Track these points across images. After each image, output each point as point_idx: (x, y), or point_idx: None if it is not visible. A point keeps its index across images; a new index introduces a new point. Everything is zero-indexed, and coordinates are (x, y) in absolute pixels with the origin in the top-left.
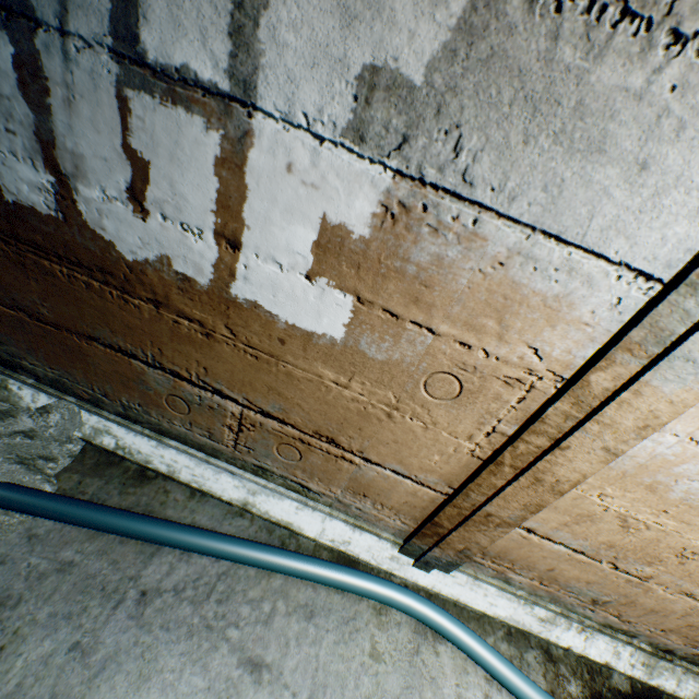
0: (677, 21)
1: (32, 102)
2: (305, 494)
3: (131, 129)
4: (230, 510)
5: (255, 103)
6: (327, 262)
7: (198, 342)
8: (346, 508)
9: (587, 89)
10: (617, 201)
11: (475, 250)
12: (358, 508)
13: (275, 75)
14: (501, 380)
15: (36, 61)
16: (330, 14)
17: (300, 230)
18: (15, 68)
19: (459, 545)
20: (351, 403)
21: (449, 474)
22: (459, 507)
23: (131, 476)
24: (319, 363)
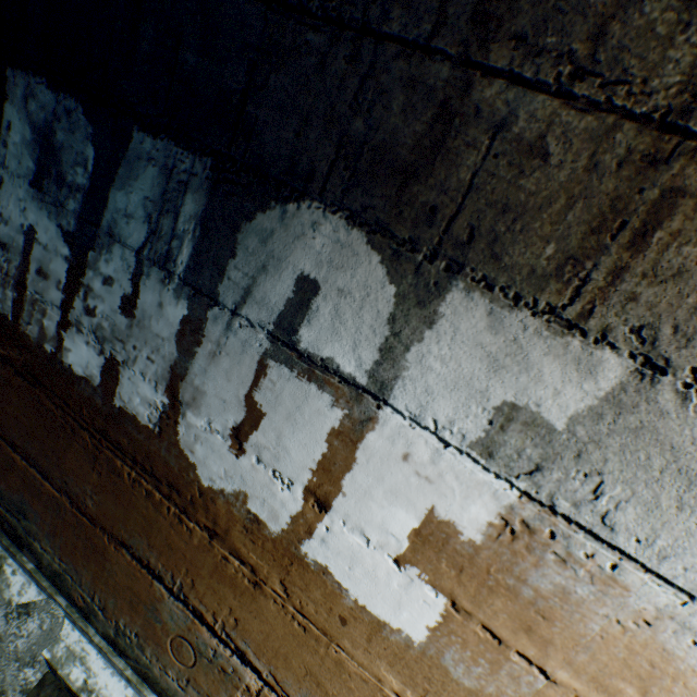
0: None
1: (182, 345)
2: None
3: (260, 386)
4: None
5: (386, 398)
6: (423, 552)
7: (240, 586)
8: None
9: None
10: None
11: (612, 596)
12: None
13: (413, 385)
14: None
15: (201, 323)
16: (478, 359)
17: (401, 513)
18: (181, 322)
19: None
20: None
21: None
22: None
23: None
24: (383, 661)
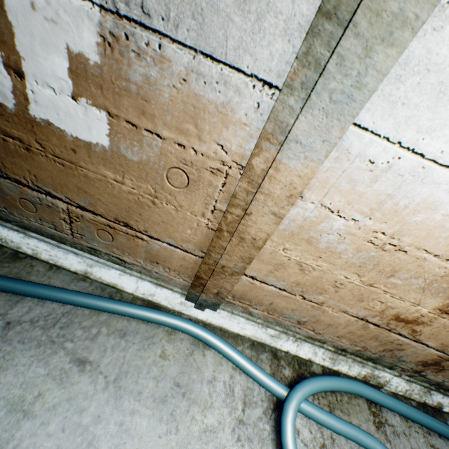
0: None
1: None
2: (124, 265)
3: None
4: (77, 277)
5: None
6: (81, 85)
7: (24, 155)
8: (150, 273)
9: None
10: (238, 25)
11: (167, 70)
12: (157, 272)
13: None
14: (209, 171)
15: None
16: None
17: (57, 60)
18: None
19: (214, 290)
20: (129, 195)
21: (199, 243)
22: (208, 264)
23: (7, 257)
24: (101, 166)
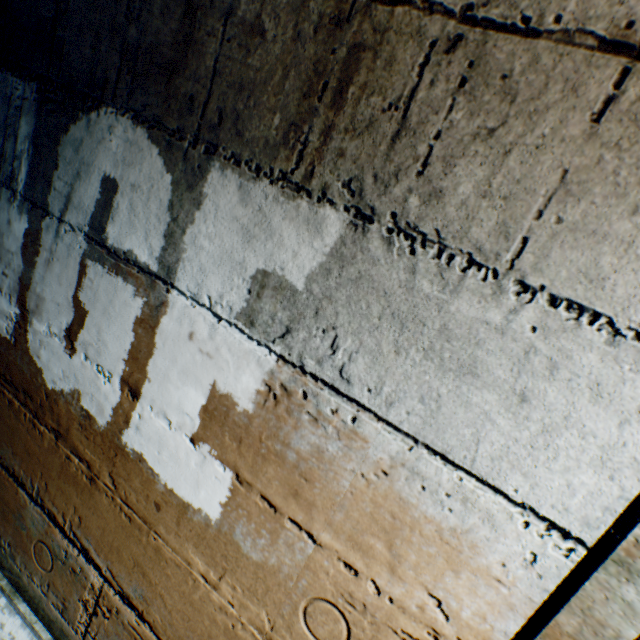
0: (521, 274)
1: (26, 257)
2: None
3: (83, 286)
4: None
5: (173, 282)
6: (212, 428)
7: (82, 484)
8: None
9: (448, 315)
10: (503, 429)
11: (356, 450)
12: None
13: (192, 266)
14: (400, 636)
15: (39, 234)
16: (236, 232)
17: (192, 392)
18: (25, 236)
19: None
20: (218, 612)
21: None
22: None
23: None
24: (191, 544)
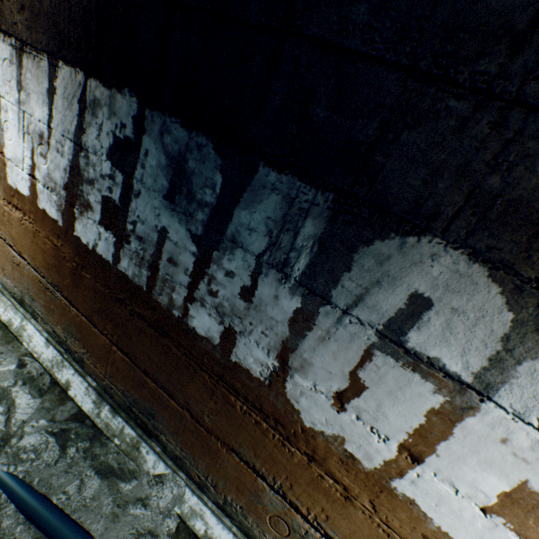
0: None
1: (293, 328)
2: None
3: (364, 367)
4: None
5: (490, 395)
6: (510, 509)
7: (332, 496)
8: None
9: None
10: None
11: None
12: None
13: (520, 390)
14: None
15: (313, 315)
16: None
17: (492, 478)
18: (294, 312)
19: None
20: None
21: None
22: None
23: None
24: None
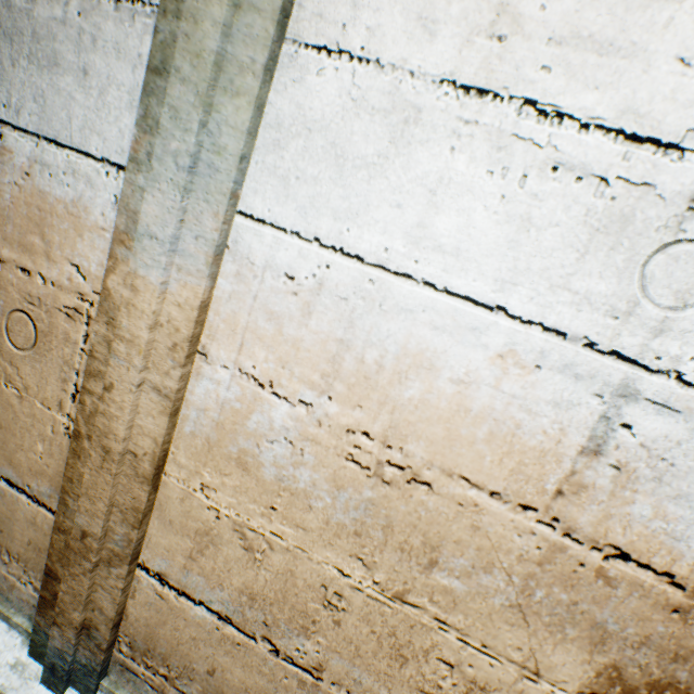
0: None
1: None
2: None
3: None
4: None
5: None
6: None
7: None
8: None
9: (36, 22)
10: (82, 104)
11: (9, 164)
12: None
13: None
14: (65, 313)
15: None
16: None
17: None
18: None
19: (75, 614)
20: None
21: (59, 476)
22: (65, 530)
23: None
24: None
